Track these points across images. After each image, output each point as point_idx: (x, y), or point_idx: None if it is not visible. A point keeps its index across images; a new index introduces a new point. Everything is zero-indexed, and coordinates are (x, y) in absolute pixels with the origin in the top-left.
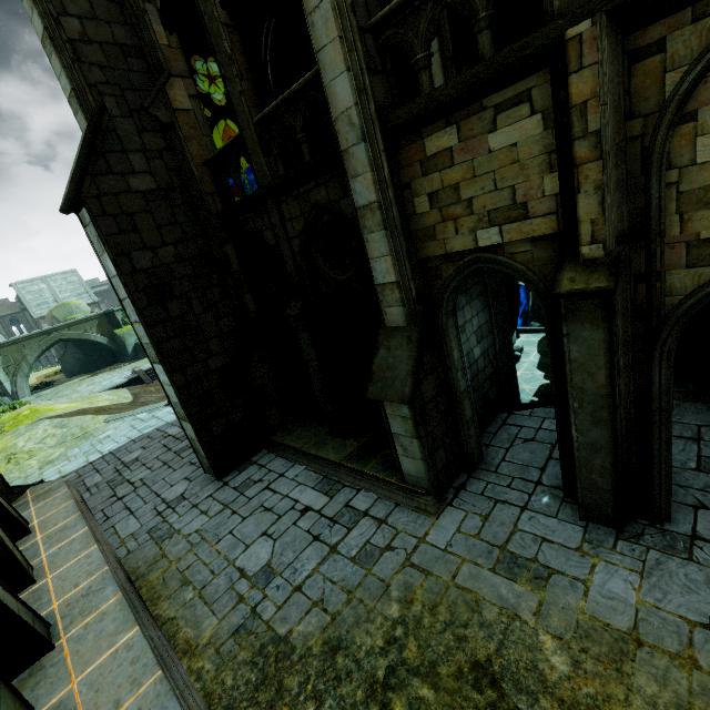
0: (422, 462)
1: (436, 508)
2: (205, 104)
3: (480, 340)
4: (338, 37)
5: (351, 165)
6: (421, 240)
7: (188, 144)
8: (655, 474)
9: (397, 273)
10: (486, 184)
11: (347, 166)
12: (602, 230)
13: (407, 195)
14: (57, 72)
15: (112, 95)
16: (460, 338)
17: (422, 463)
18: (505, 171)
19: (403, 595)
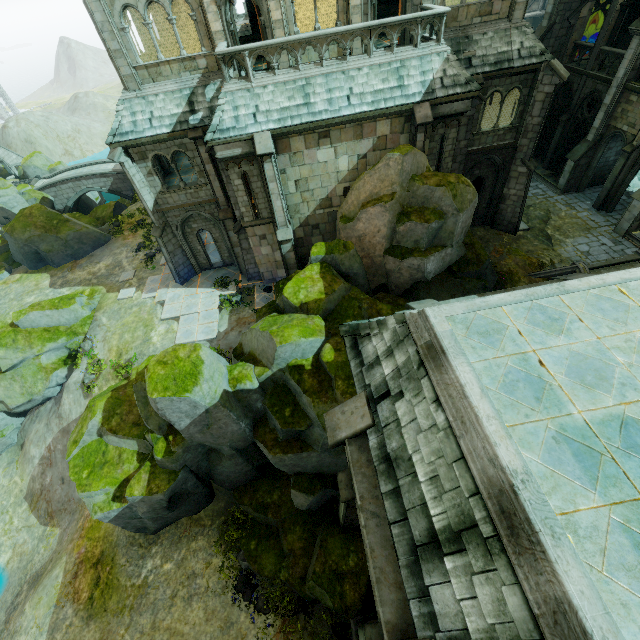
0: (566, 180)
1: (560, 194)
2: (594, 5)
3: (617, 155)
4: (629, 60)
5: (609, 91)
6: (612, 119)
7: (573, 33)
8: (614, 200)
9: (599, 126)
10: (633, 115)
11: (608, 91)
12: (638, 140)
13: (618, 105)
14: (549, 2)
15: (561, 15)
16: (604, 151)
17: (565, 181)
18: (637, 115)
19: (540, 201)
